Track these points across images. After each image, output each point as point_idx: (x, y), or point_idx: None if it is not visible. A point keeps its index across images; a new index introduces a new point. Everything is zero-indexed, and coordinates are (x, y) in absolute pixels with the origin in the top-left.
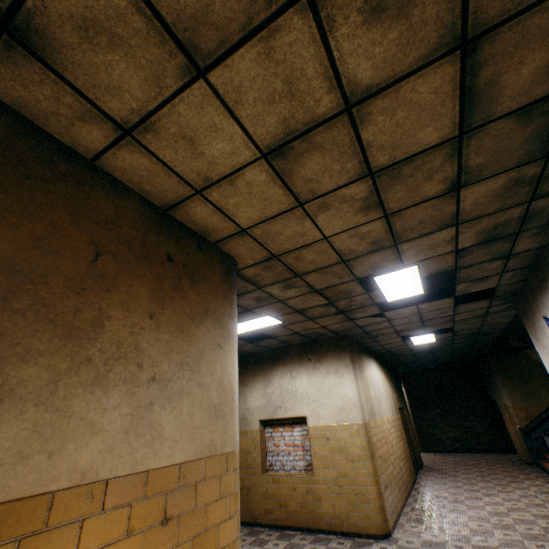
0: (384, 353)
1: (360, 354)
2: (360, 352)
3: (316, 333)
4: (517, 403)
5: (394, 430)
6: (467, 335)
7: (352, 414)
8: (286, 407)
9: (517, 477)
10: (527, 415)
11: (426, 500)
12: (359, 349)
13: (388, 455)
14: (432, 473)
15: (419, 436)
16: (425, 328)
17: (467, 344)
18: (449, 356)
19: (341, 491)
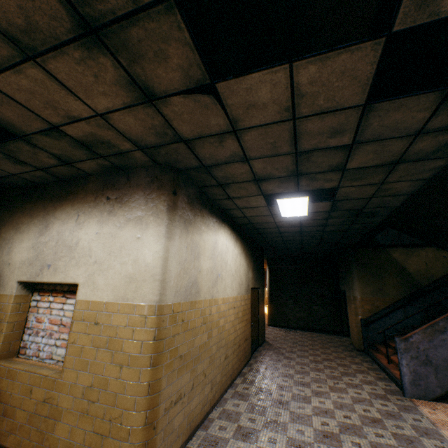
0: (247, 227)
1: (199, 209)
2: (201, 206)
3: (106, 143)
4: (366, 296)
5: (233, 311)
6: (346, 213)
7: (143, 290)
8: (57, 268)
9: (350, 367)
10: (372, 308)
11: (247, 397)
12: (200, 202)
13: (205, 348)
14: (269, 353)
15: (270, 312)
16: (298, 179)
17: (340, 229)
18: (316, 244)
19: (91, 410)
